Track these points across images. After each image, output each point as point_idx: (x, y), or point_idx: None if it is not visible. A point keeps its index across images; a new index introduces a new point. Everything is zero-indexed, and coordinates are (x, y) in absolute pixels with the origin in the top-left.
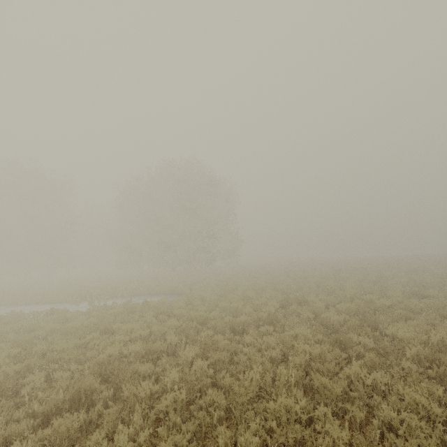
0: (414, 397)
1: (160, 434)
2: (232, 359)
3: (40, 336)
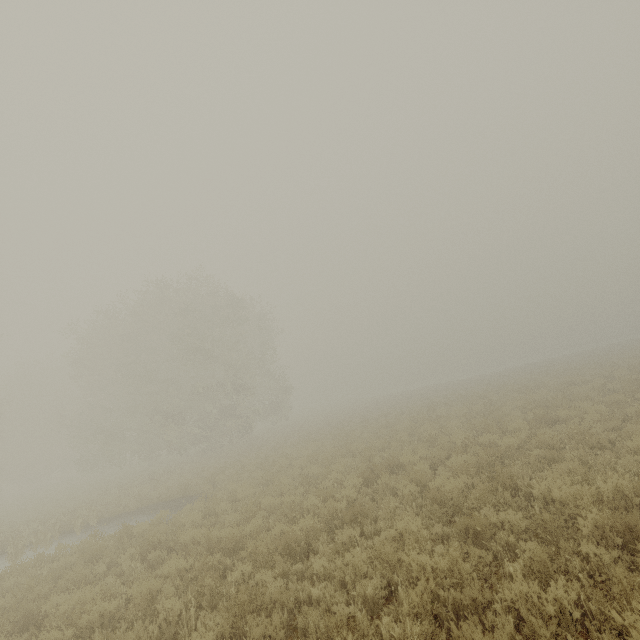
0: None
1: None
2: (293, 619)
3: None
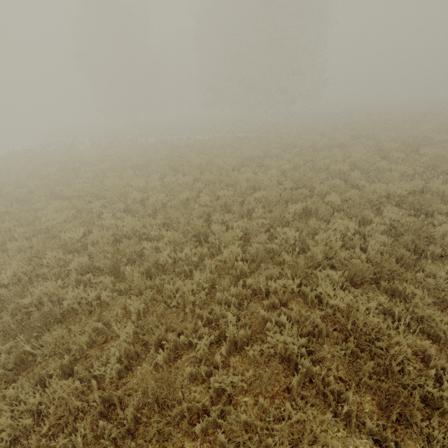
0: (403, 168)
1: (287, 171)
2: (311, 162)
3: (196, 149)
